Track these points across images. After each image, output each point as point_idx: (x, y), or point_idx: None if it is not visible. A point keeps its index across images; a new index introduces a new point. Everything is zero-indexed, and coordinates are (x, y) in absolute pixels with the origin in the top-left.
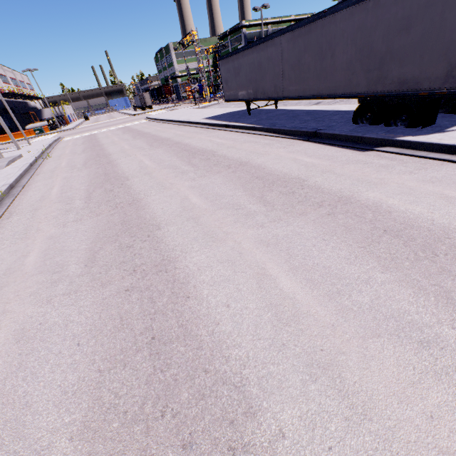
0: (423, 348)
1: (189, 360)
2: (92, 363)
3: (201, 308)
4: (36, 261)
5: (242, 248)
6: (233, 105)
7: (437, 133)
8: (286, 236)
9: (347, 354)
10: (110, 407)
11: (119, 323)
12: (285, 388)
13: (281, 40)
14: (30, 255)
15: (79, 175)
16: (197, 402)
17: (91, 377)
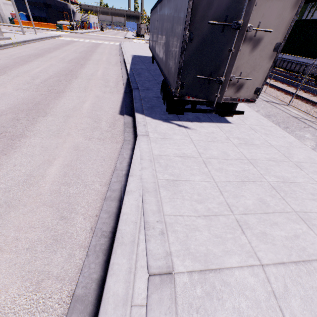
0: None
1: None
2: None
3: None
4: None
5: None
6: None
7: (161, 121)
8: None
9: None
10: None
11: None
12: None
13: (158, 8)
14: None
15: None
16: None
17: None
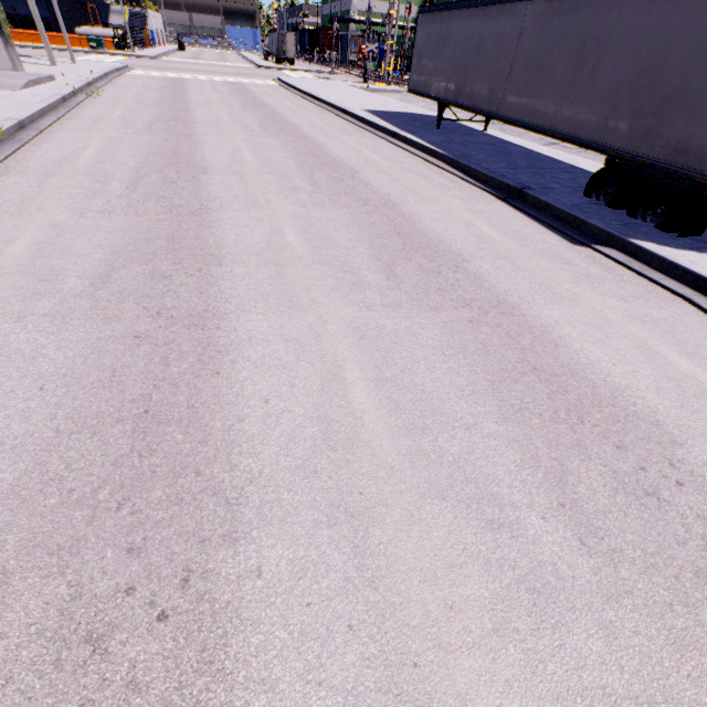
0: (491, 529)
1: (182, 453)
2: (52, 418)
3: (229, 392)
4: (22, 254)
5: (325, 329)
6: (423, 102)
7: (694, 252)
8: (394, 332)
9: (390, 508)
10: (54, 479)
11: (108, 377)
12: (290, 523)
13: (528, 9)
14: (17, 243)
15: (134, 141)
16: (169, 506)
17: (43, 435)
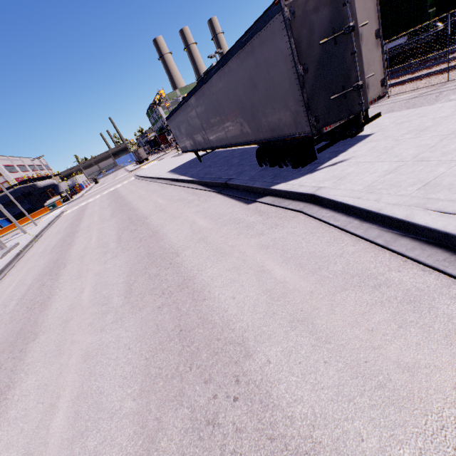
0: None
1: None
2: None
3: None
4: None
5: (67, 365)
6: None
7: (308, 174)
8: (108, 344)
9: None
10: None
11: None
12: None
13: (191, 102)
14: None
15: (39, 264)
16: None
17: None
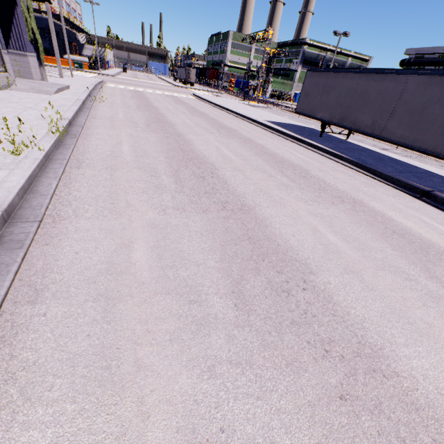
0: None
1: None
2: None
3: None
4: (150, 263)
5: None
6: (286, 115)
7: None
8: None
9: None
10: None
11: None
12: None
13: (409, 79)
14: (136, 248)
15: (148, 138)
16: None
17: None
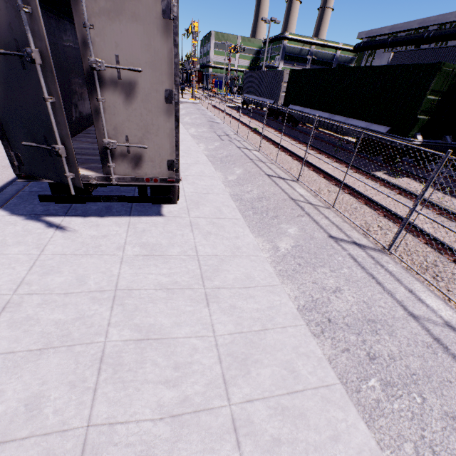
0: None
1: None
2: None
3: None
4: None
5: None
6: (194, 109)
7: (23, 217)
8: None
9: None
10: None
11: None
12: None
13: None
14: None
15: None
16: None
17: None
